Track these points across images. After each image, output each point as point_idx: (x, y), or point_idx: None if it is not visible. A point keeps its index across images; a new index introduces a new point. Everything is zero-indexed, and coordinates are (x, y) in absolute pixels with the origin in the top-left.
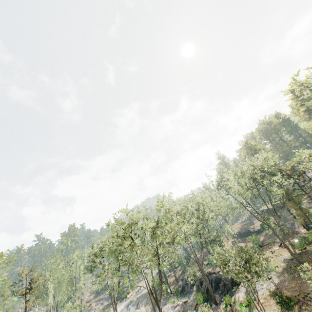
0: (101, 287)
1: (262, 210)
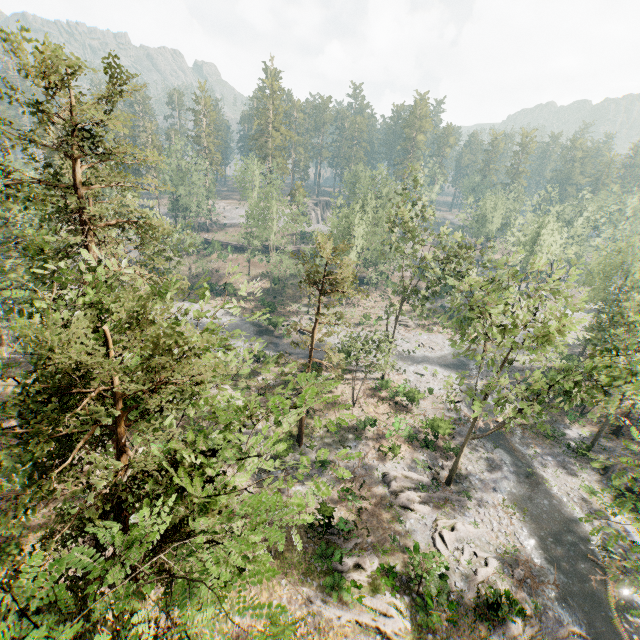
0: (473, 416)
1: None
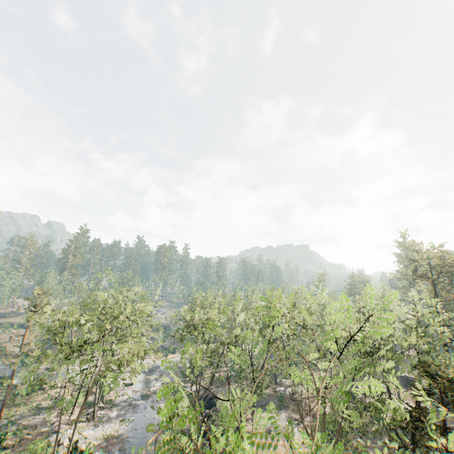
0: None
1: (411, 378)
